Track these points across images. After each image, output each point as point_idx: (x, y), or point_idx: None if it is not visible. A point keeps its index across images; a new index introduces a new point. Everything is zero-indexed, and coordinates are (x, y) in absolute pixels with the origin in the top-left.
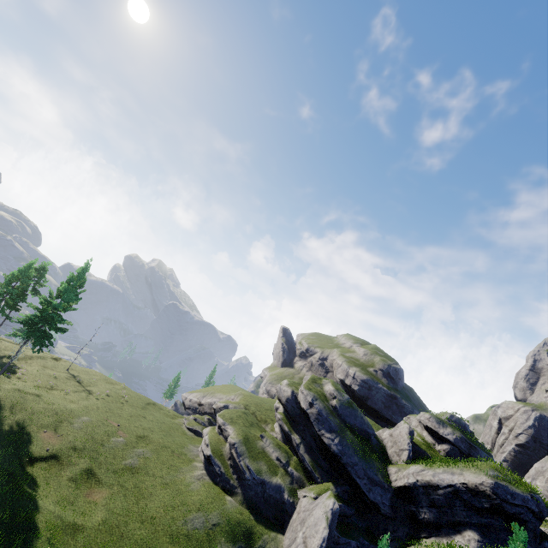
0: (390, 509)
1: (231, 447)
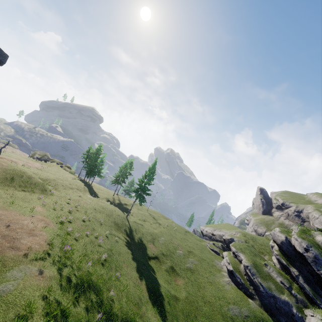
0: None
1: (245, 268)
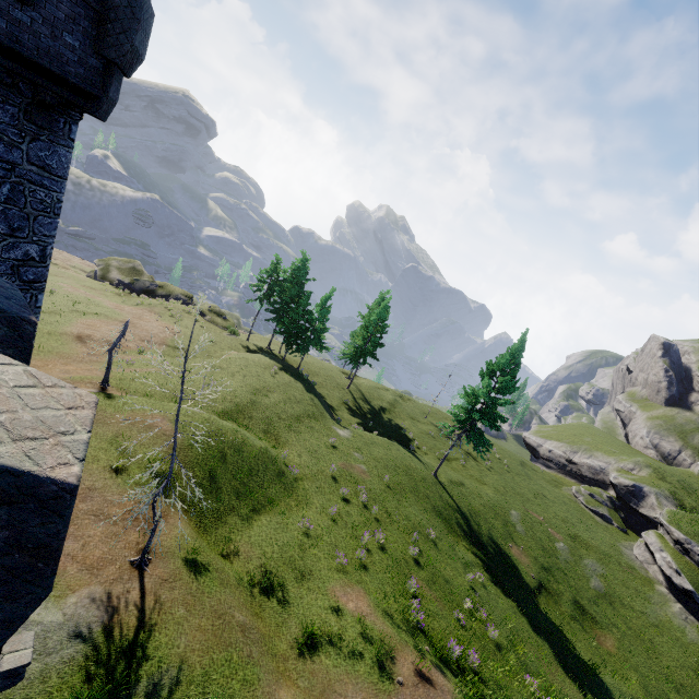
0: None
1: None
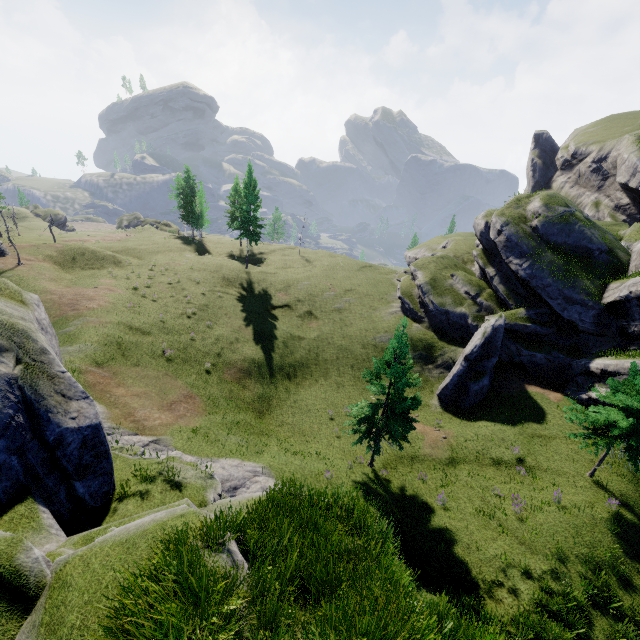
0: (594, 327)
1: (418, 288)
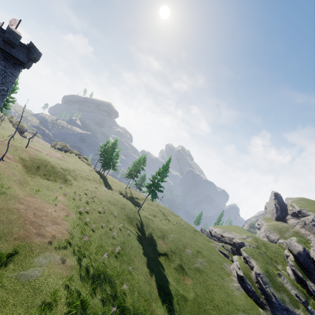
0: None
1: (257, 275)
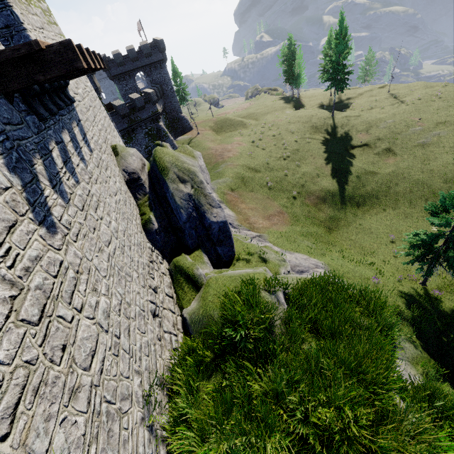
0: None
1: None
